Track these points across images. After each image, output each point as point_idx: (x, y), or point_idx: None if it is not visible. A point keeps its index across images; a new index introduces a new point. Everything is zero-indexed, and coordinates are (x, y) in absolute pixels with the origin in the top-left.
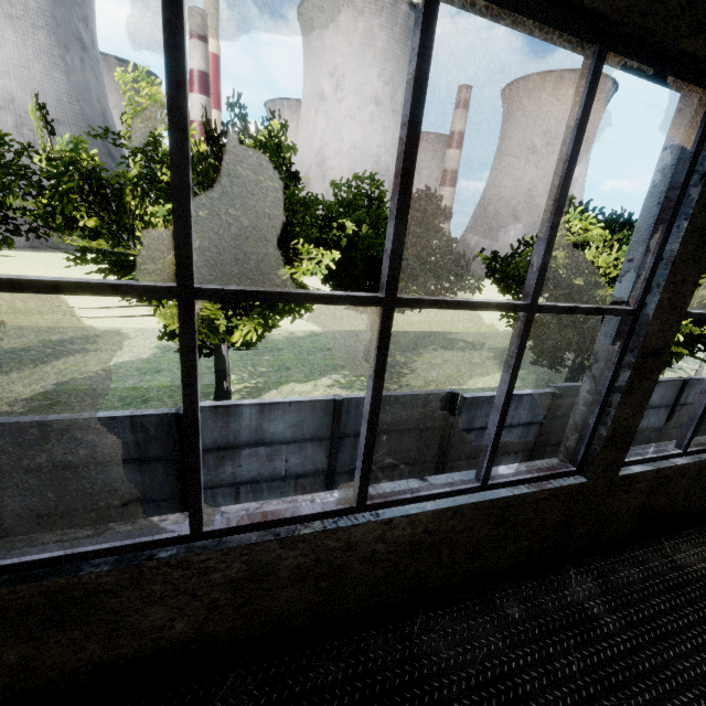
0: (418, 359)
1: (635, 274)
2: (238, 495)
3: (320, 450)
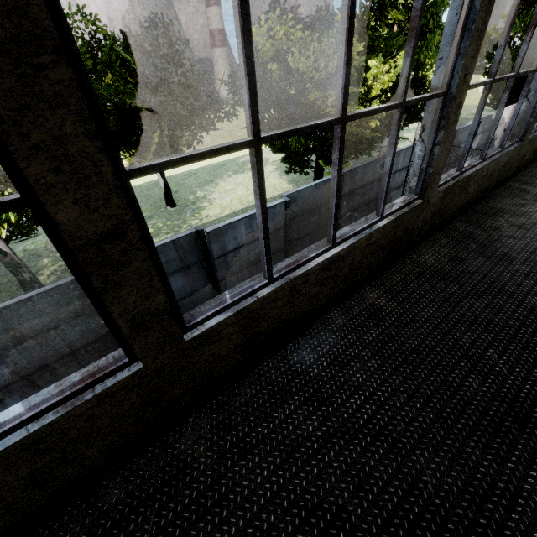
0: (215, 189)
1: None
2: (35, 382)
3: (93, 320)
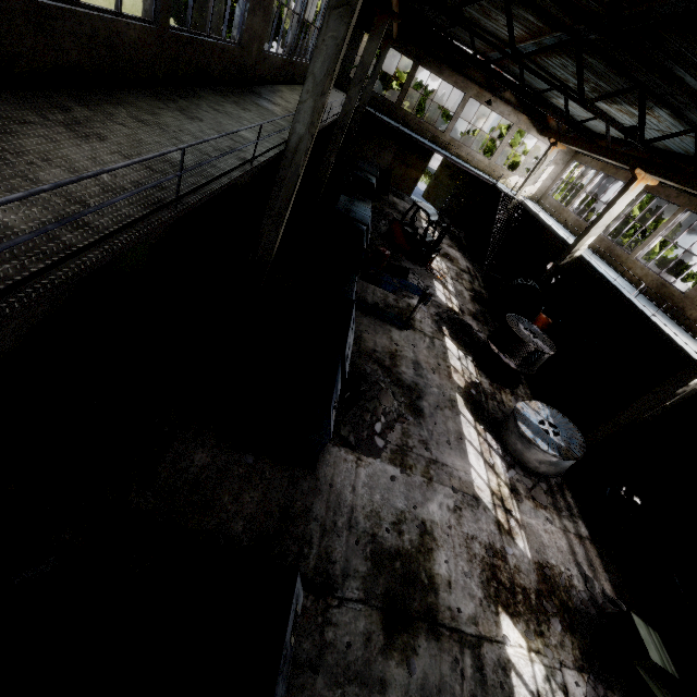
0: None
1: (300, 7)
2: None
3: None
